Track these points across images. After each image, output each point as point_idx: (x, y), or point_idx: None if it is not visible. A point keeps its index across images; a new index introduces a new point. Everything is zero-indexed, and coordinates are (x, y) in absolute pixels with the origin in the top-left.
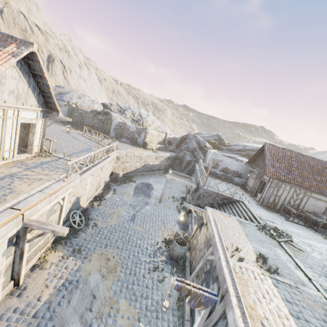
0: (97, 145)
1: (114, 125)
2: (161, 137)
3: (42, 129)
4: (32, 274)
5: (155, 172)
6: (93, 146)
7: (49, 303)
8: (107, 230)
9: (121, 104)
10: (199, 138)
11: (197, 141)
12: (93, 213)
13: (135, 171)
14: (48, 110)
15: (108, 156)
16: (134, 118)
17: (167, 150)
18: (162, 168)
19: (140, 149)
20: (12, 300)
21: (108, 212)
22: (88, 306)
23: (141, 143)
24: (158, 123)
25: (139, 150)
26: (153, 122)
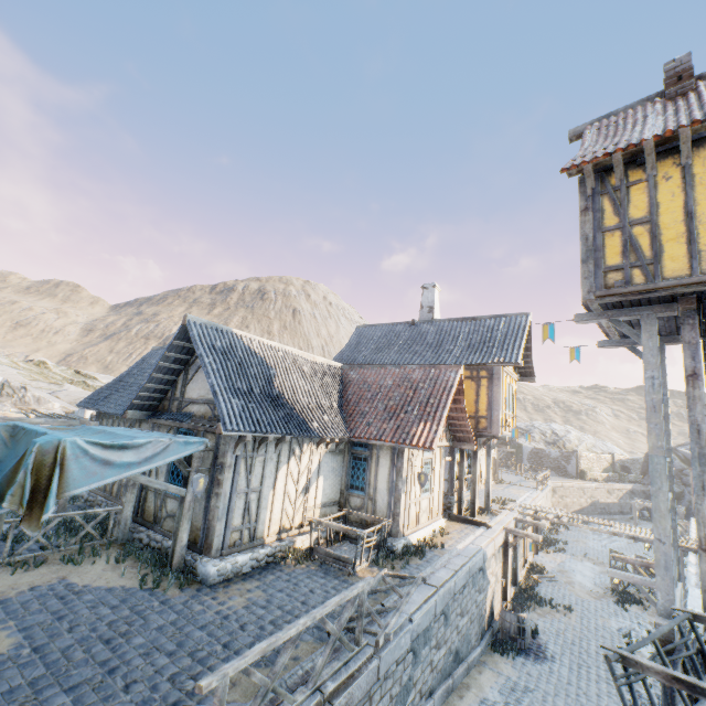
0: (524, 478)
1: (527, 453)
2: (605, 460)
3: (496, 461)
4: (540, 553)
5: (614, 517)
6: (521, 478)
7: (563, 563)
8: (578, 547)
9: (518, 424)
10: (683, 451)
11: (682, 456)
12: (556, 538)
13: (580, 511)
14: (499, 445)
15: (546, 483)
16: (547, 440)
17: (624, 481)
18: (625, 510)
19: (576, 481)
20: (539, 557)
21: (570, 539)
22: (591, 570)
23: (574, 473)
24: (589, 440)
25: (576, 481)
26: (580, 440)
